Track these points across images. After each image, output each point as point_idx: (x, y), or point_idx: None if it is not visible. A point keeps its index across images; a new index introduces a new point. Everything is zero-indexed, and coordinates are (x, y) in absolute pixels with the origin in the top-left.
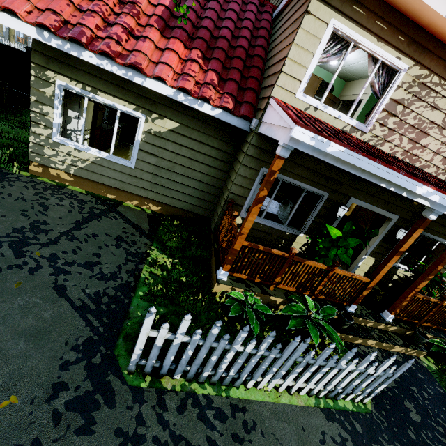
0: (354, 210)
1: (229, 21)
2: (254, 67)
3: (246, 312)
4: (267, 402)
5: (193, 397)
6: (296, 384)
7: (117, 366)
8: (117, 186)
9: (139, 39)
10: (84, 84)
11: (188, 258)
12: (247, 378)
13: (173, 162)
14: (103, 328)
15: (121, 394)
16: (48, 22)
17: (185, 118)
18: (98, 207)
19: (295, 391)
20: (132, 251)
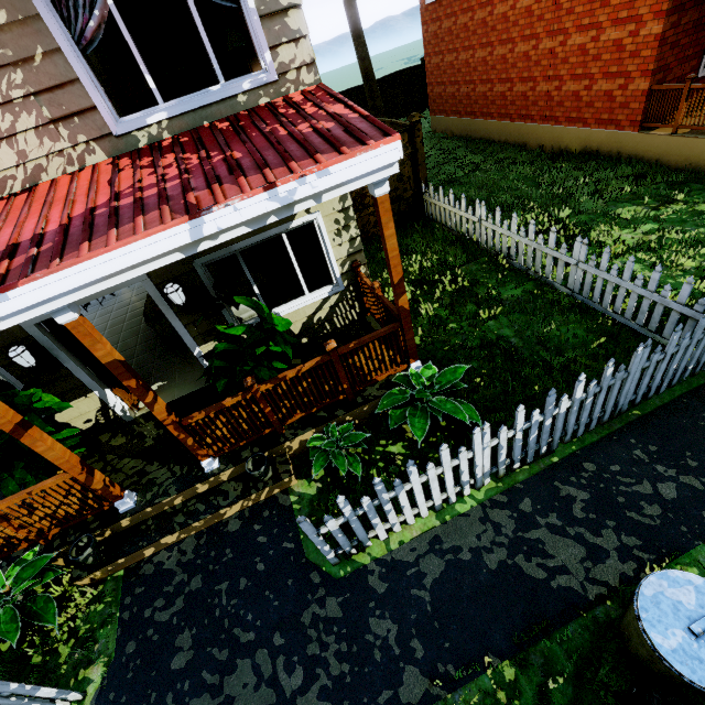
0: None
1: None
2: None
3: None
4: None
5: None
6: None
7: None
8: None
9: None
10: None
11: None
12: None
13: None
14: None
15: None
16: None
17: None
18: None
19: None
20: None
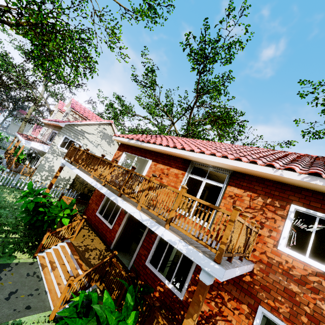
0: None
1: None
2: None
3: None
4: None
5: None
6: None
7: None
8: None
9: None
10: None
11: None
12: None
13: None
14: None
15: None
16: None
17: None
18: None
19: None
20: None
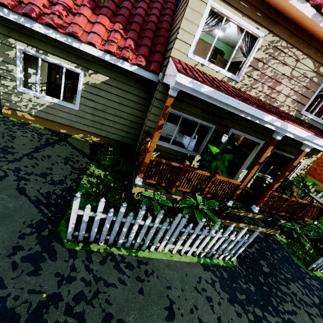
0: (242, 141)
1: (143, 3)
2: (161, 36)
3: (153, 204)
4: (163, 259)
5: (111, 256)
6: (183, 248)
7: (59, 237)
8: (67, 123)
9: (75, 15)
10: (38, 48)
11: (116, 172)
12: (150, 244)
13: (106, 106)
14: (51, 214)
15: (61, 253)
16: (6, 2)
17: (112, 73)
18: (53, 138)
19: (184, 253)
20: (76, 167)
